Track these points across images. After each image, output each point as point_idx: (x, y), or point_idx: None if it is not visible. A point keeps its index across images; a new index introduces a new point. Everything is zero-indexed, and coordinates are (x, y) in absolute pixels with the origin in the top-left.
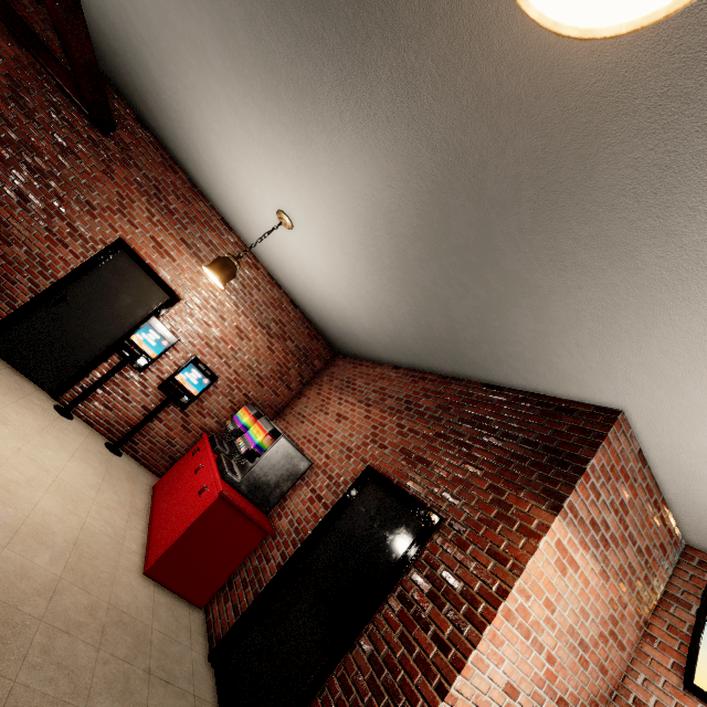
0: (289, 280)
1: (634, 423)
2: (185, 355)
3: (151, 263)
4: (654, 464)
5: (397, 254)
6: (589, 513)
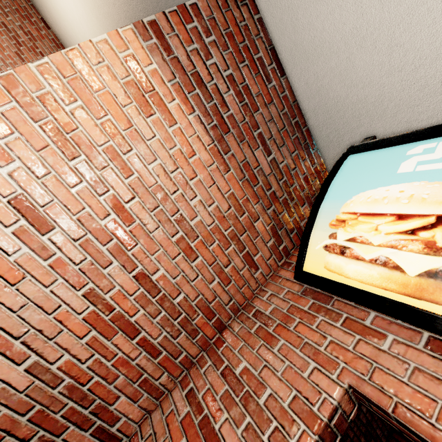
0: None
1: None
2: None
3: None
4: (289, 68)
5: None
6: (191, 63)
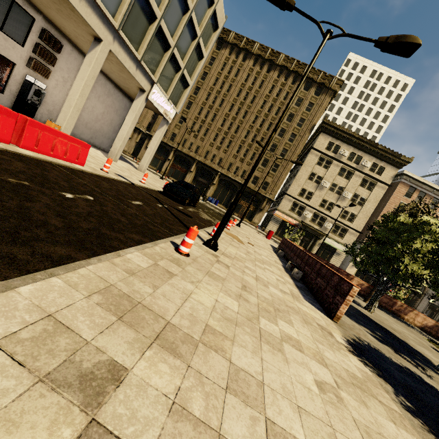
0: None
1: None
2: None
3: None
4: None
5: None
6: None
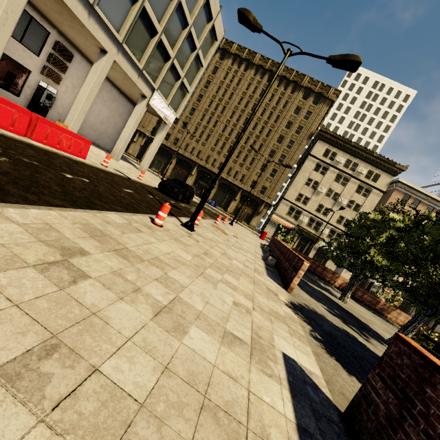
0: None
1: None
2: None
3: None
4: None
5: None
6: None
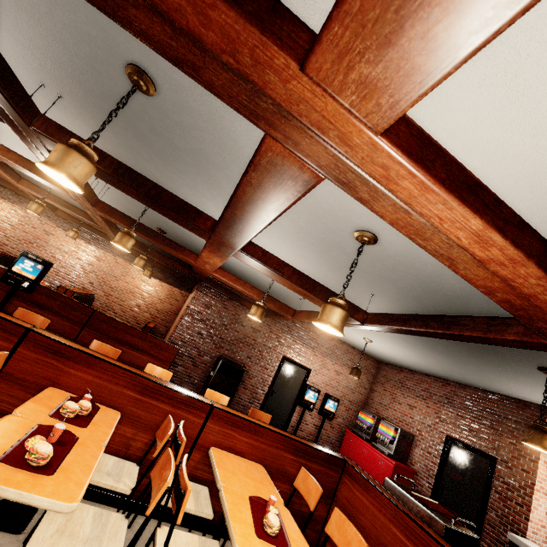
0: (355, 344)
1: None
2: (320, 394)
3: (296, 360)
4: None
5: (437, 362)
6: None
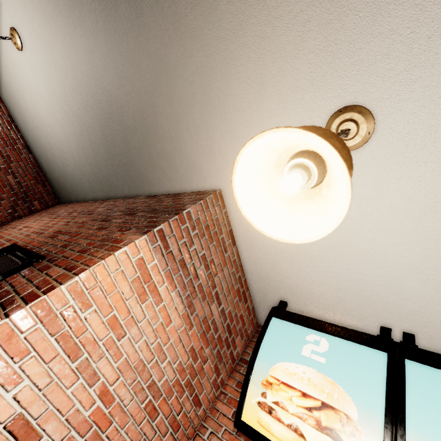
0: (25, 119)
1: (227, 201)
2: None
3: None
4: (239, 243)
5: (89, 57)
6: (180, 252)
